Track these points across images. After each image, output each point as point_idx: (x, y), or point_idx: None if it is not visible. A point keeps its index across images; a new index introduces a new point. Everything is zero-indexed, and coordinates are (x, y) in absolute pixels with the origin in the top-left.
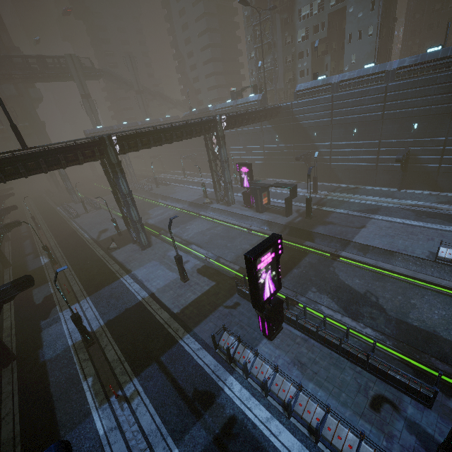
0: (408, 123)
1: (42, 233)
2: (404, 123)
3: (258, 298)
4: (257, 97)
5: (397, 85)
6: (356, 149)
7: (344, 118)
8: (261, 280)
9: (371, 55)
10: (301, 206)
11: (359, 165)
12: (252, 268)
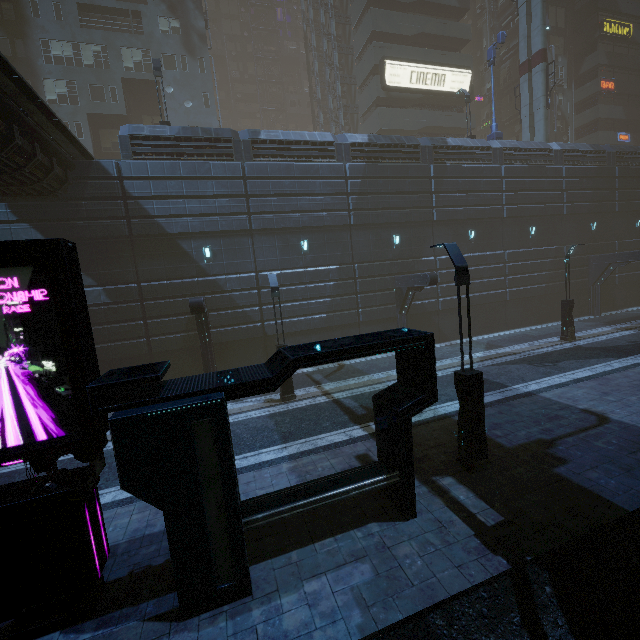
0: (387, 235)
1: None
2: (381, 233)
3: None
4: None
5: (362, 167)
6: (315, 283)
7: (279, 216)
8: None
9: None
10: (342, 442)
11: (329, 317)
12: None
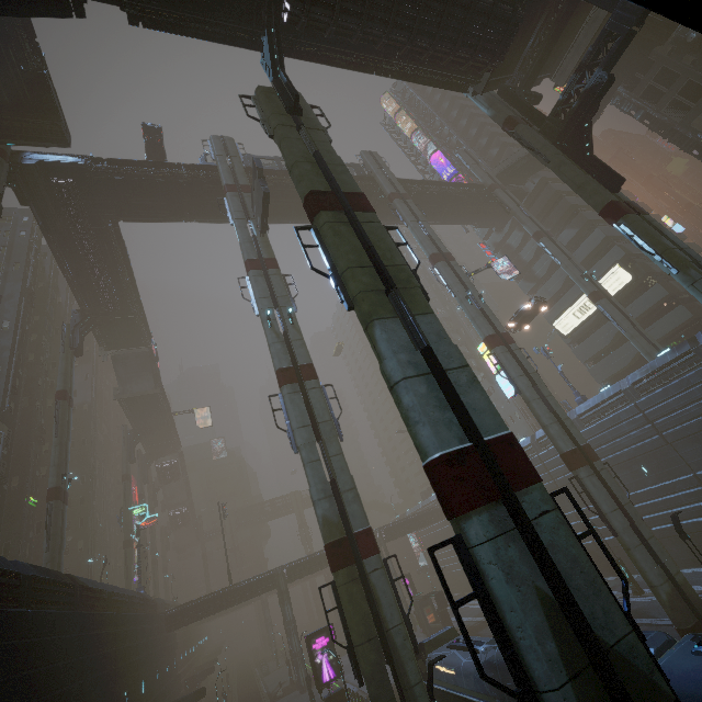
0: None
1: (230, 696)
2: None
3: (315, 676)
4: (434, 497)
5: None
6: None
7: None
8: (318, 660)
9: (530, 432)
10: (473, 621)
11: None
12: (307, 645)
